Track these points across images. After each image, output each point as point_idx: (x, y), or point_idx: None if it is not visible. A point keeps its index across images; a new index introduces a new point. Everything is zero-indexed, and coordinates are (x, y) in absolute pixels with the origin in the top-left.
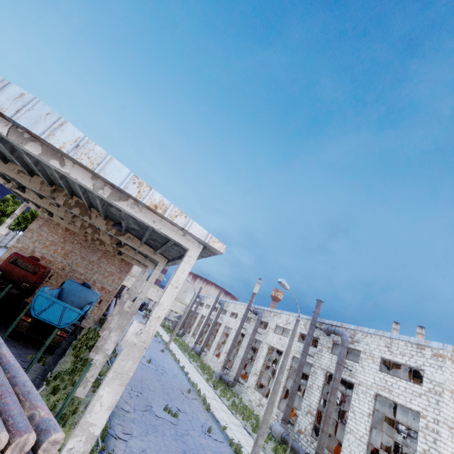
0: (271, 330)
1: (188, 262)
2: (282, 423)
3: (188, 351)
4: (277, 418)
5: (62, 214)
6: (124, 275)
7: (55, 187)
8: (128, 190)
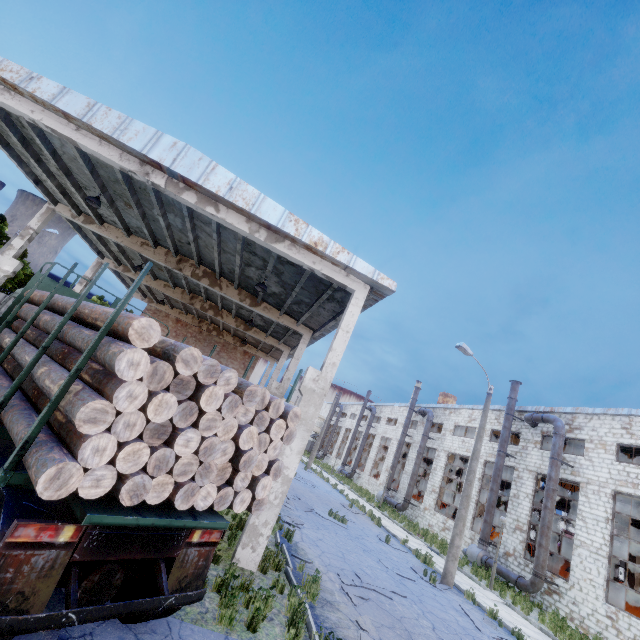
0: (448, 432)
1: (356, 304)
2: (480, 544)
3: (335, 473)
4: (471, 542)
5: (178, 296)
6: (249, 372)
7: (180, 257)
8: (286, 229)
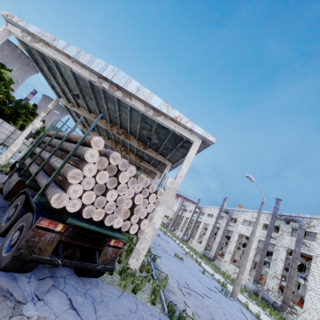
0: (240, 223)
1: (194, 148)
2: (254, 282)
3: (179, 239)
4: (249, 281)
5: (110, 144)
6: None
7: (112, 124)
8: (162, 110)
